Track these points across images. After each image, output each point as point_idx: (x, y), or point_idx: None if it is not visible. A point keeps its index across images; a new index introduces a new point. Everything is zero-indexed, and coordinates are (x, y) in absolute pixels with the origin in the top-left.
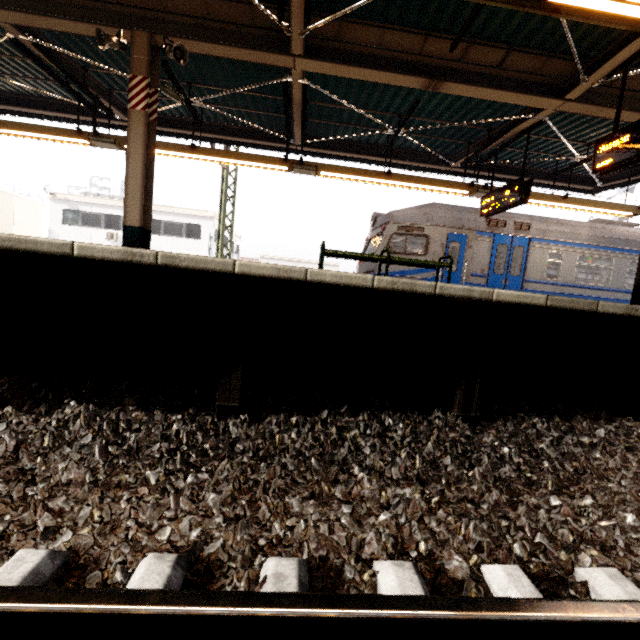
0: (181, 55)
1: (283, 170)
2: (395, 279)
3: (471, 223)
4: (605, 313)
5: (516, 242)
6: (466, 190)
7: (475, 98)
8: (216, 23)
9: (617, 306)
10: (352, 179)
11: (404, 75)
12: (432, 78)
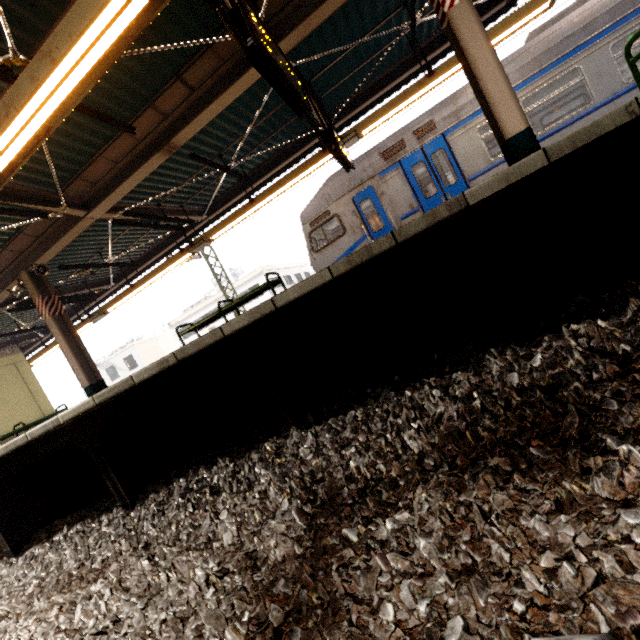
0: (45, 268)
1: (191, 255)
2: (5, 445)
3: (367, 171)
4: (143, 380)
5: (429, 150)
6: (323, 158)
7: (236, 102)
8: (43, 235)
9: (148, 369)
10: (236, 224)
11: (144, 165)
12: (159, 149)
